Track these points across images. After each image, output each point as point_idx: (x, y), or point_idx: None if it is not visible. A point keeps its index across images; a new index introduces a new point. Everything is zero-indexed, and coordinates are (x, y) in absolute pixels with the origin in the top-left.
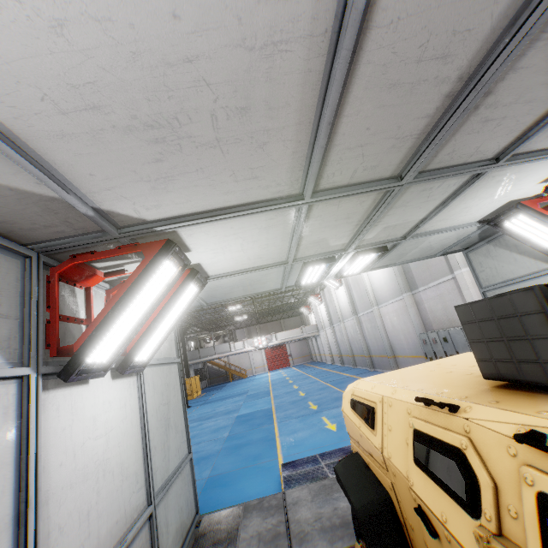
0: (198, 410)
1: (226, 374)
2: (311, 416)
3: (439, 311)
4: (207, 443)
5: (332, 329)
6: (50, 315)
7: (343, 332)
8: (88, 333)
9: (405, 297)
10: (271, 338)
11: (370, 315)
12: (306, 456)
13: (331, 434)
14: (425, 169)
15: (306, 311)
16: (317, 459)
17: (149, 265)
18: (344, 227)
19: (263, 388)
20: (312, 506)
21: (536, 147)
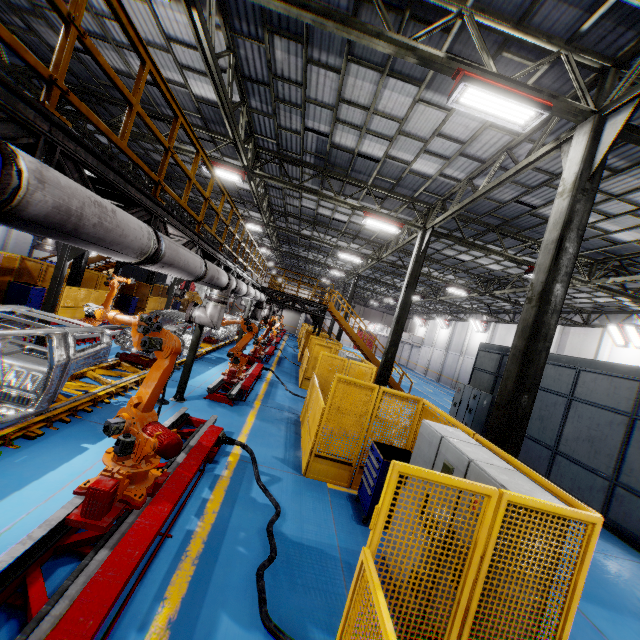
0: None
1: None
2: None
3: None
4: None
5: (445, 353)
6: None
7: (459, 363)
8: None
9: None
10: (383, 329)
11: None
12: None
13: None
14: None
15: (420, 323)
16: None
17: None
18: None
19: None
20: None
21: None
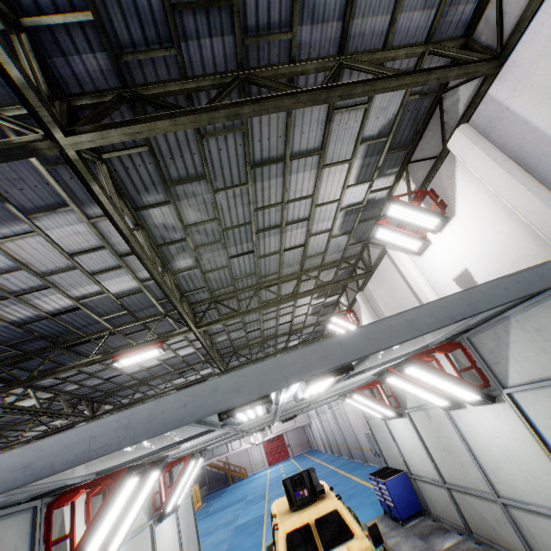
0: (200, 525)
1: (226, 476)
2: None
3: None
4: None
5: (319, 418)
6: (152, 494)
7: (326, 423)
8: (166, 500)
9: None
10: (266, 432)
11: (339, 410)
12: None
13: None
14: (283, 414)
15: None
16: None
17: (186, 467)
18: None
19: (260, 490)
20: None
21: (322, 399)
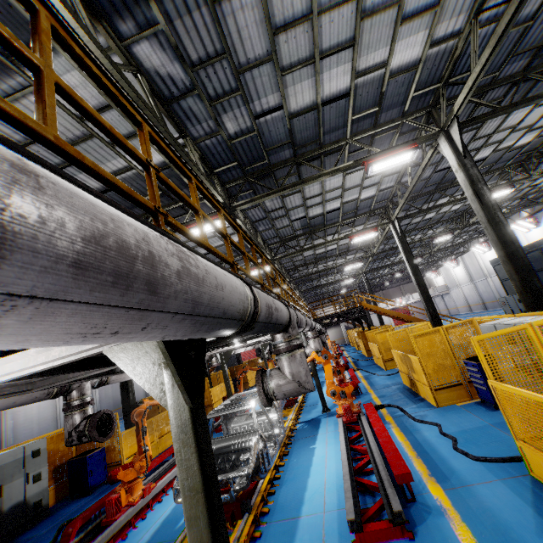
0: None
1: None
2: None
3: None
4: None
5: (473, 284)
6: None
7: (490, 284)
8: None
9: None
10: (408, 298)
11: None
12: None
13: None
14: None
15: (433, 275)
16: None
17: None
18: None
19: None
20: None
21: None
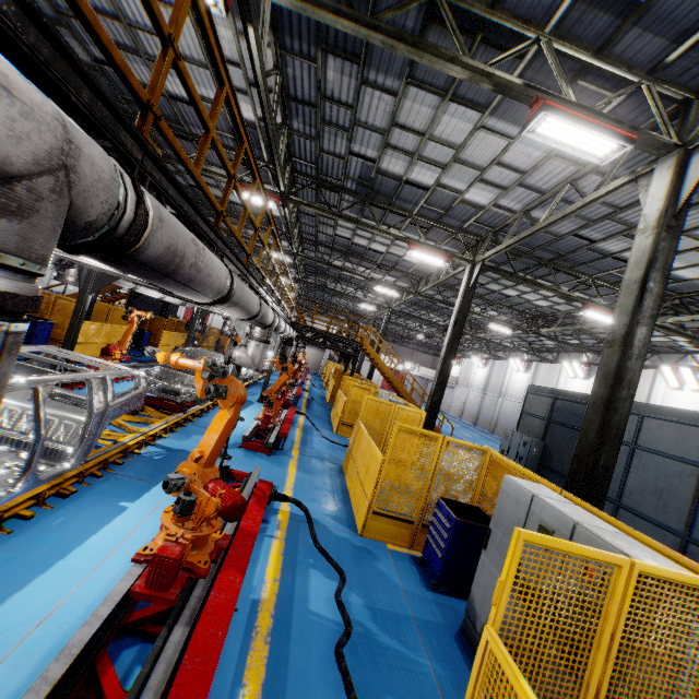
0: None
1: None
2: None
3: None
4: None
5: (483, 394)
6: None
7: (498, 405)
8: None
9: None
10: (414, 368)
11: None
12: None
13: None
14: None
15: (454, 361)
16: None
17: None
18: None
19: None
20: None
21: None
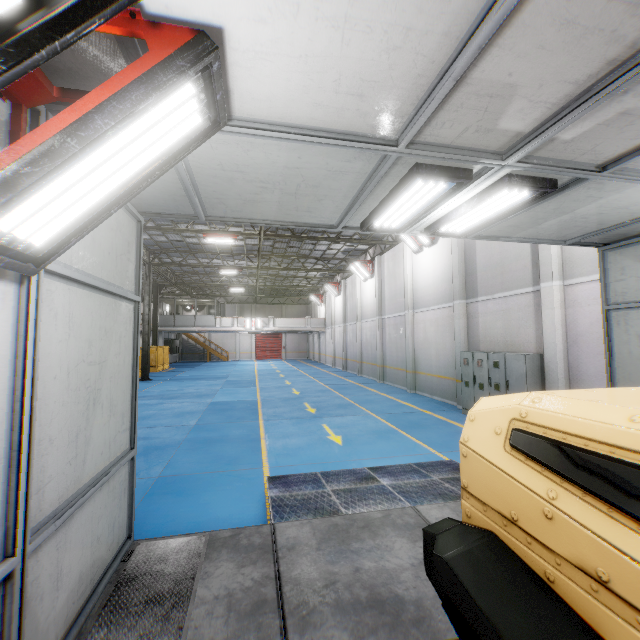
0: (160, 386)
1: (203, 352)
2: (308, 420)
3: (496, 329)
4: (166, 428)
5: (344, 327)
6: None
7: (358, 333)
8: None
9: (456, 305)
10: (268, 323)
11: (399, 319)
12: (302, 472)
13: (336, 448)
14: None
15: (317, 301)
16: (319, 479)
17: None
18: (585, 55)
19: (247, 376)
20: (318, 558)
21: None
